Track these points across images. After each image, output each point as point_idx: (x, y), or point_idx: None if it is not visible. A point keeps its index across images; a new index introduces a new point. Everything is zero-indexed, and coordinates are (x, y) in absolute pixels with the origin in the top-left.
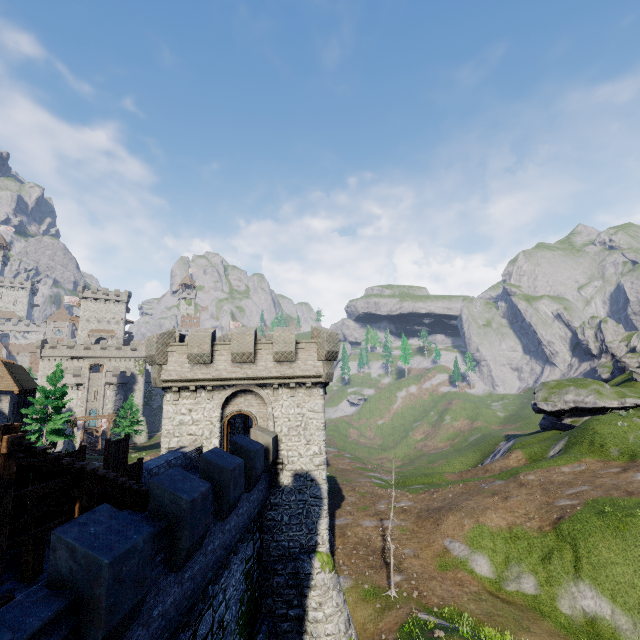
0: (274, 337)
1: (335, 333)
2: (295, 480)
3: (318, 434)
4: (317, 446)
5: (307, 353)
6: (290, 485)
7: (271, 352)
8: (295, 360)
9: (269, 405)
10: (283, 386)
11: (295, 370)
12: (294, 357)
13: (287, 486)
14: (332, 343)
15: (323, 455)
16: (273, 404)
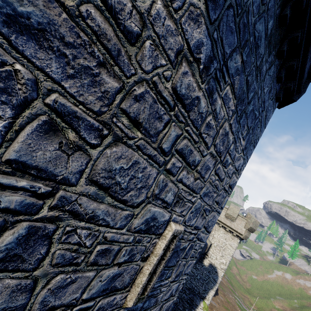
0: (229, 207)
1: (258, 221)
2: (209, 266)
3: (228, 256)
4: (225, 260)
5: (240, 221)
6: (206, 266)
7: (225, 211)
8: (234, 221)
9: (214, 230)
10: (223, 227)
11: (231, 225)
12: (234, 220)
13: (205, 265)
14: (254, 225)
15: (226, 266)
16: (215, 231)
